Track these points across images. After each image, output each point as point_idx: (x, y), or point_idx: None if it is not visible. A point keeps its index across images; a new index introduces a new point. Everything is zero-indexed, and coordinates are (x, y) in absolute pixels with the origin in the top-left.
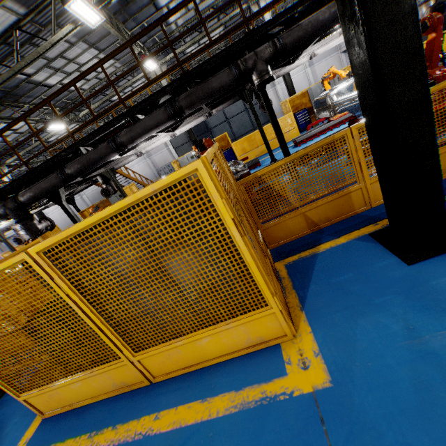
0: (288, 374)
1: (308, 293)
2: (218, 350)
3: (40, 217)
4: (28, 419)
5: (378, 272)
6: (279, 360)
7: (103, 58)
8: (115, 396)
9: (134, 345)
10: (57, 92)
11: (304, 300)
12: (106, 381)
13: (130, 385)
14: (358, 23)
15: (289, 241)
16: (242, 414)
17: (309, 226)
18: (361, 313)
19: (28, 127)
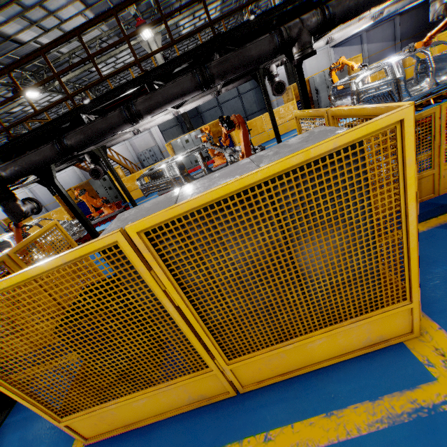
0: (436, 379)
1: None
2: (329, 352)
3: None
4: (61, 446)
5: None
6: (413, 362)
7: (119, 4)
8: (189, 412)
9: (223, 350)
10: (55, 42)
11: None
12: (181, 395)
13: (210, 397)
14: None
15: None
16: (397, 431)
17: None
18: None
19: None
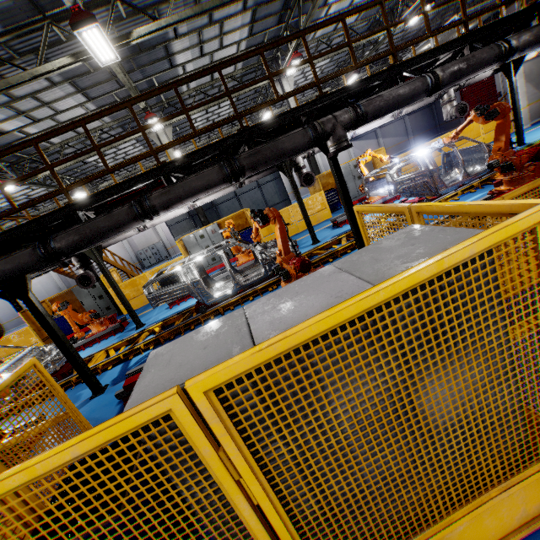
0: None
1: None
2: None
3: None
4: None
5: None
6: None
7: (135, 97)
8: None
9: None
10: (53, 131)
11: None
12: None
13: None
14: None
15: None
16: None
17: None
18: None
19: None
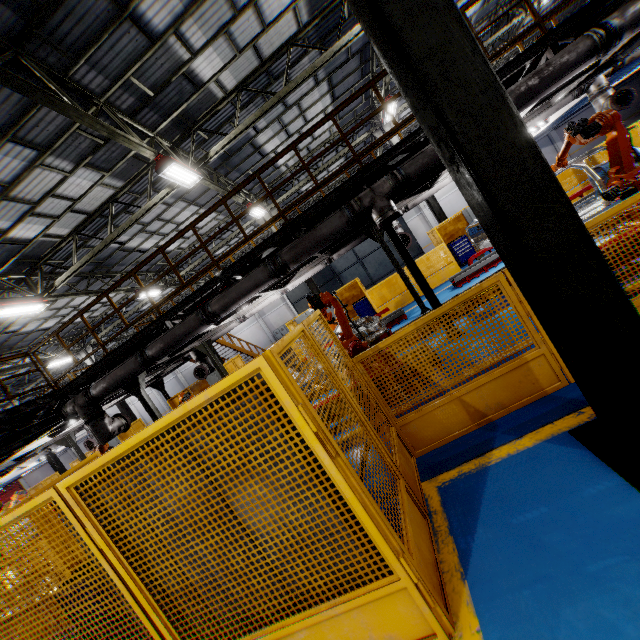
0: None
1: (473, 543)
2: None
3: (121, 409)
4: None
5: (590, 505)
6: None
7: (195, 219)
8: None
9: (195, 637)
10: (144, 262)
11: (468, 557)
12: None
13: None
14: (460, 164)
15: (444, 443)
16: None
17: (473, 417)
18: (565, 592)
19: (119, 298)
